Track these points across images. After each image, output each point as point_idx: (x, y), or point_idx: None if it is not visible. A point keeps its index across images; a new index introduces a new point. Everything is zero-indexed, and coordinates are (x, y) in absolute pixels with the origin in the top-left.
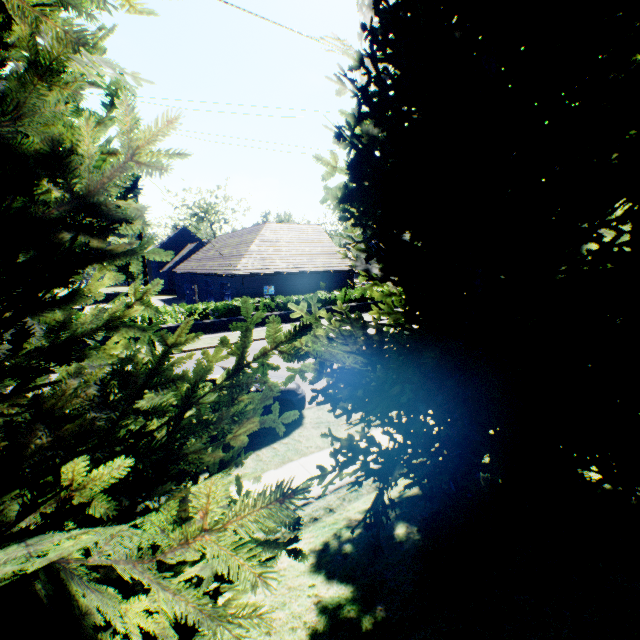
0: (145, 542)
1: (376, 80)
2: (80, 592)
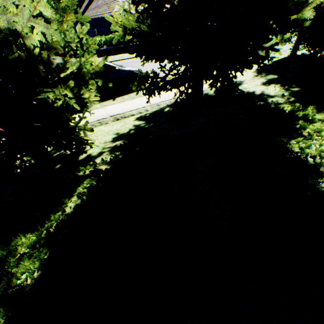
0: (29, 12)
1: None
2: (27, 43)
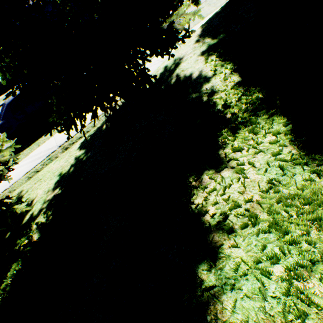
0: None
1: None
2: None
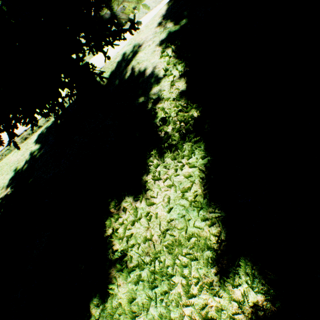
0: None
1: None
2: None
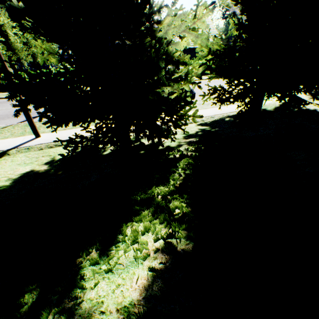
0: (187, 26)
1: None
2: (170, 48)
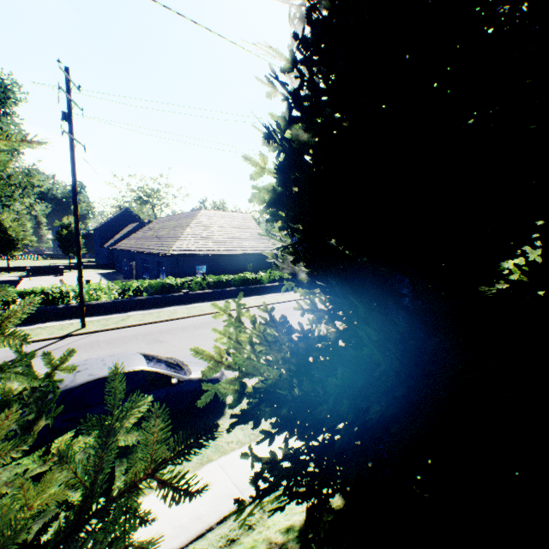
0: None
1: (309, 83)
2: None
